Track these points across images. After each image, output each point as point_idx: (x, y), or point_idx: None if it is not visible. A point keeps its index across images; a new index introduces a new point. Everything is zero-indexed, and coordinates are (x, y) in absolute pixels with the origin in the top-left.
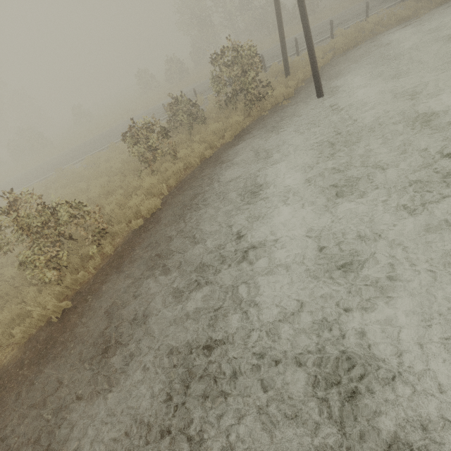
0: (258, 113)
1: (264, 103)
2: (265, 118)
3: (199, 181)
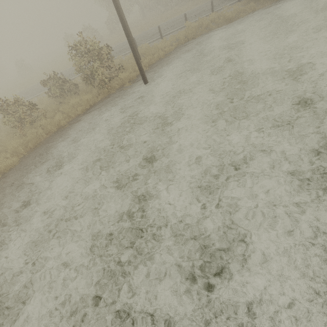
0: (110, 90)
1: (113, 83)
2: (111, 96)
3: (47, 146)
